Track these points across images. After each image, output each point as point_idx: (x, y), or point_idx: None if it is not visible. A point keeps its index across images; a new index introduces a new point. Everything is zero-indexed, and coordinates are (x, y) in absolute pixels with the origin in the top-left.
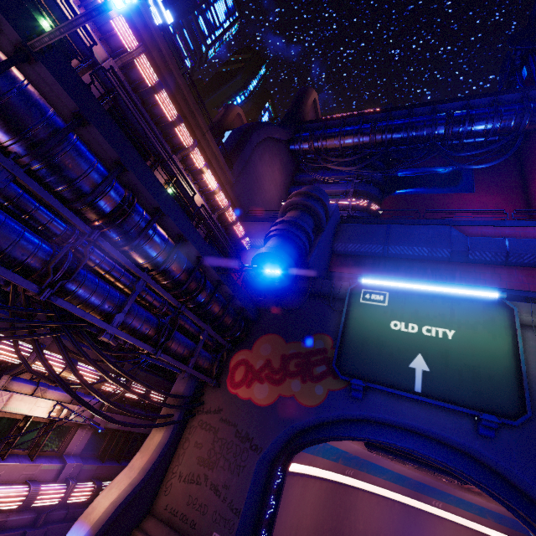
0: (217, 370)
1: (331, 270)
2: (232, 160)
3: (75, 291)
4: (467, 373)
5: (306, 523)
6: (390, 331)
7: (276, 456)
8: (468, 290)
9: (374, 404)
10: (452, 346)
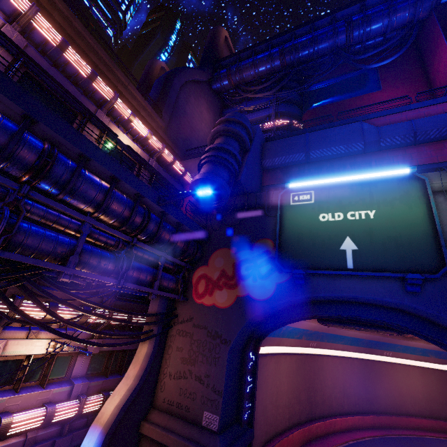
0: (182, 287)
1: (264, 185)
2: (160, 107)
3: (23, 243)
4: (391, 244)
5: (284, 389)
6: (320, 223)
7: (245, 344)
8: (382, 172)
9: (316, 287)
10: (375, 224)
